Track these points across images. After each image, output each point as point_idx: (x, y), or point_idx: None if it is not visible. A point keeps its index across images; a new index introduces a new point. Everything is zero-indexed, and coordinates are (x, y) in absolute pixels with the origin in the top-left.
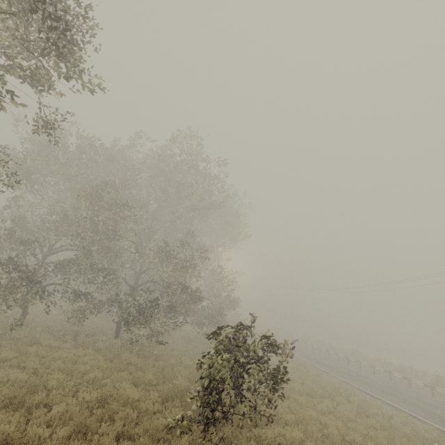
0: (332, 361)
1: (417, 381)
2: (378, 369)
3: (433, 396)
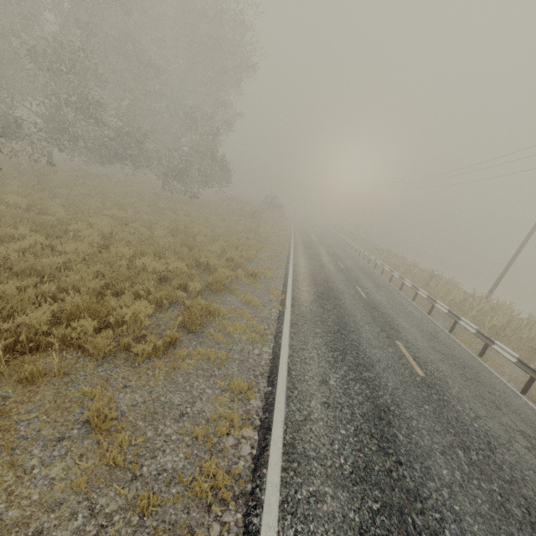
0: (334, 250)
1: (396, 273)
2: (377, 262)
3: (401, 289)
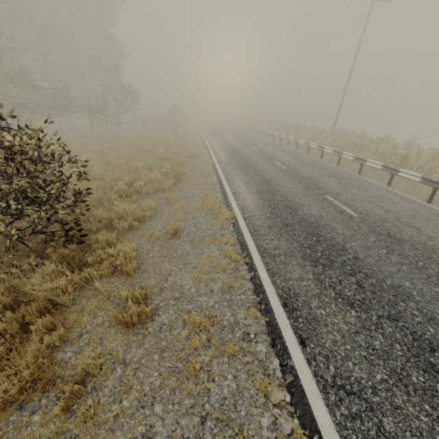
0: (233, 132)
1: (275, 133)
2: (263, 130)
3: (280, 142)
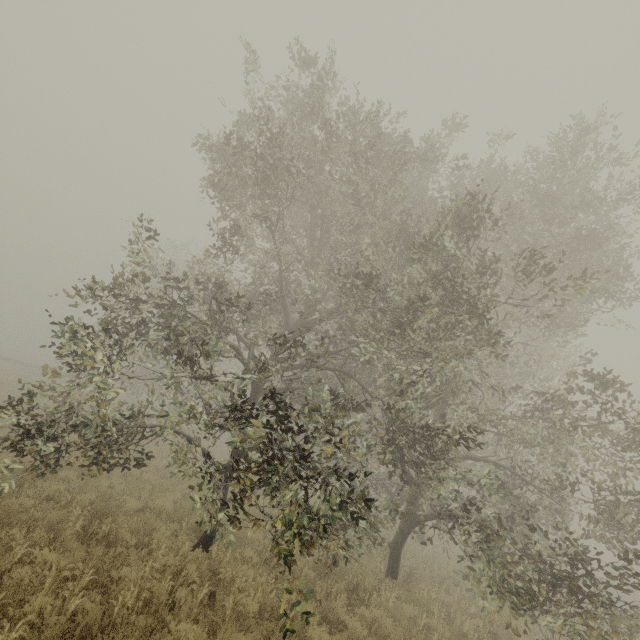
0: None
1: None
2: None
3: None
